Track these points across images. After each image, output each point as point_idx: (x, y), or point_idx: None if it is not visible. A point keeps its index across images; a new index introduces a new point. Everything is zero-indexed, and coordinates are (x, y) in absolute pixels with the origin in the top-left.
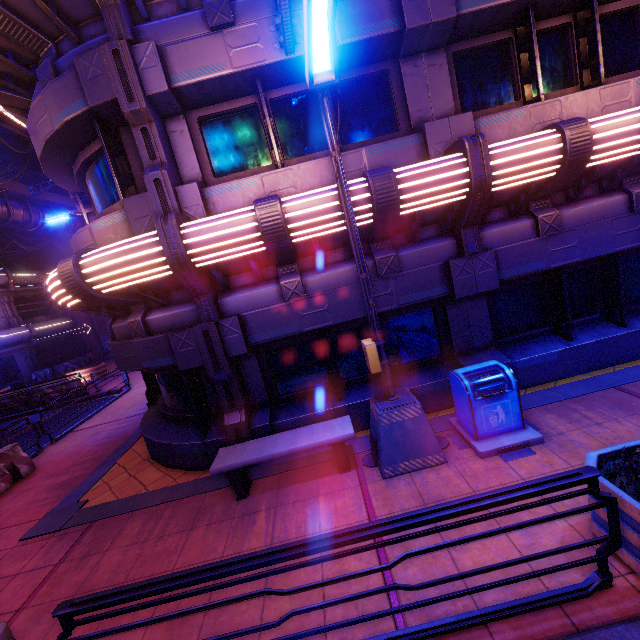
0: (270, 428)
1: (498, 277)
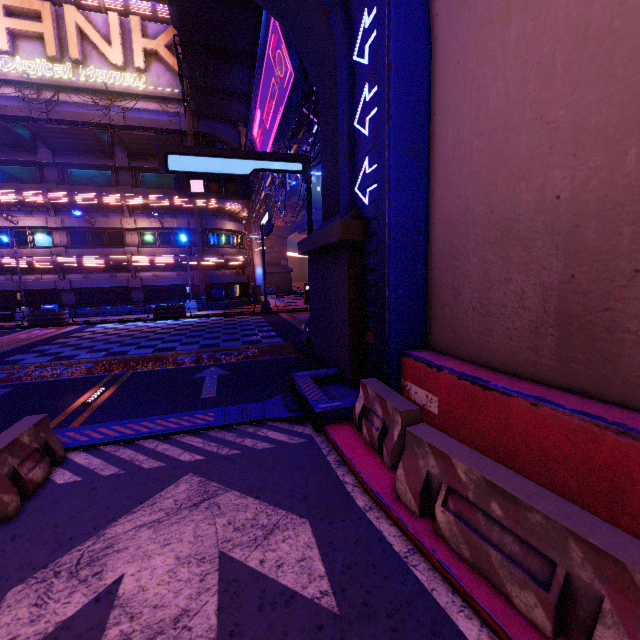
0: None
1: (72, 287)
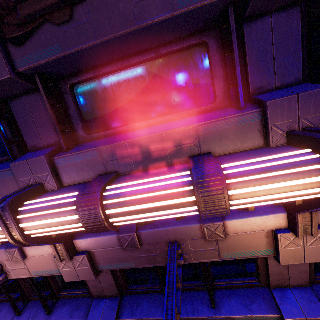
0: None
1: None
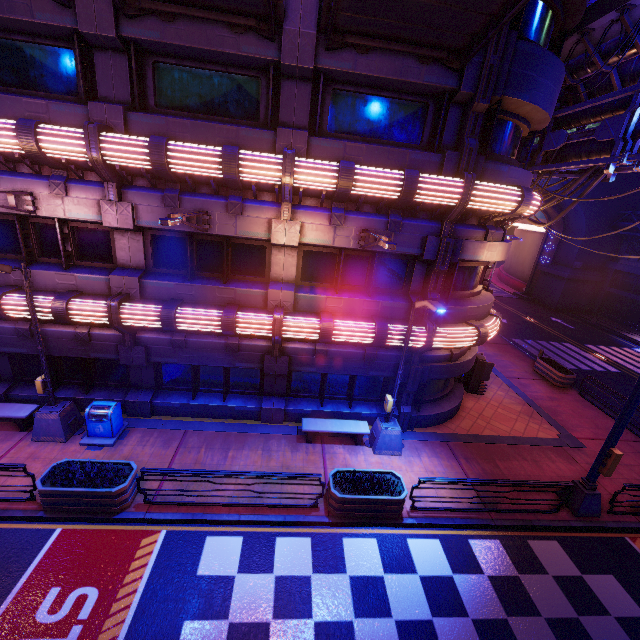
0: (3, 396)
1: (150, 359)
